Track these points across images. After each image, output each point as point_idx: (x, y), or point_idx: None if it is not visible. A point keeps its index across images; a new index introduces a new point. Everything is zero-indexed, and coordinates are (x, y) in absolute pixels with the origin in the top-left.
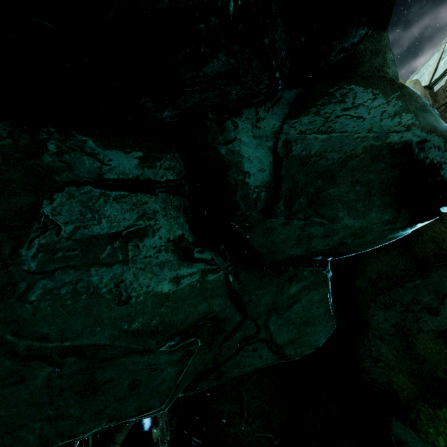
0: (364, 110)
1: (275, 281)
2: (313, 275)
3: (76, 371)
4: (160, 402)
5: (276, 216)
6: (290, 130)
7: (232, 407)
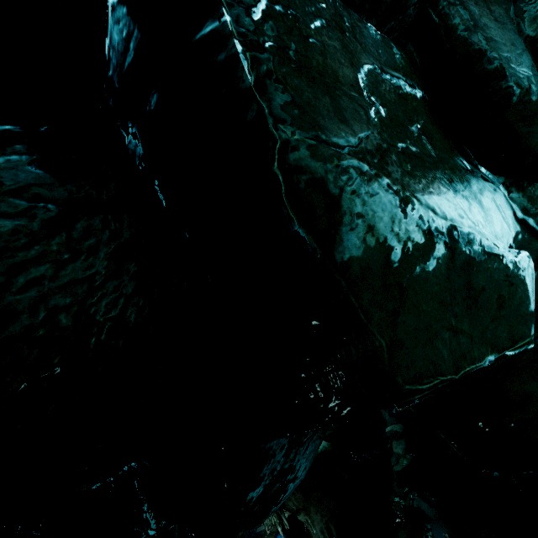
0: None
1: None
2: None
3: (461, 265)
4: (528, 329)
5: None
6: (530, 7)
7: None
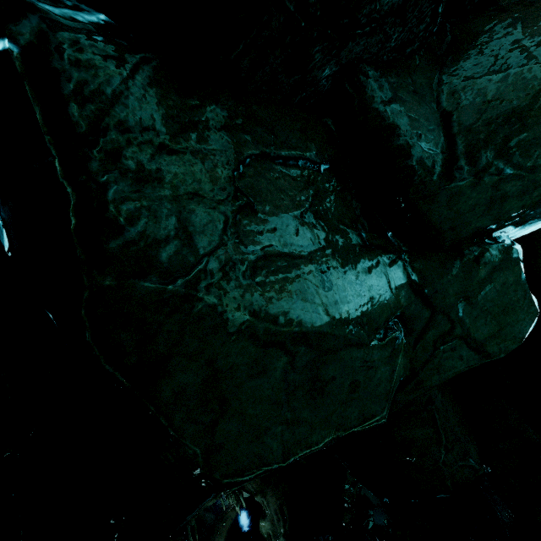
0: (540, 36)
1: (460, 264)
2: (503, 252)
3: (305, 364)
4: (381, 408)
5: (461, 177)
6: (452, 79)
7: (425, 432)
